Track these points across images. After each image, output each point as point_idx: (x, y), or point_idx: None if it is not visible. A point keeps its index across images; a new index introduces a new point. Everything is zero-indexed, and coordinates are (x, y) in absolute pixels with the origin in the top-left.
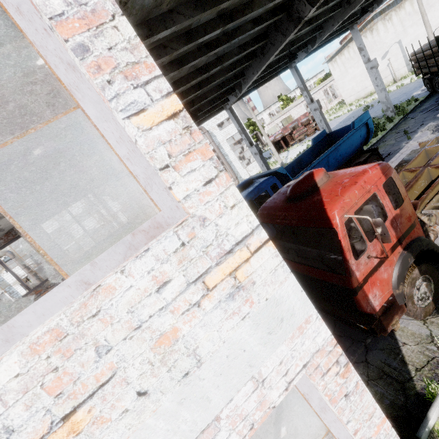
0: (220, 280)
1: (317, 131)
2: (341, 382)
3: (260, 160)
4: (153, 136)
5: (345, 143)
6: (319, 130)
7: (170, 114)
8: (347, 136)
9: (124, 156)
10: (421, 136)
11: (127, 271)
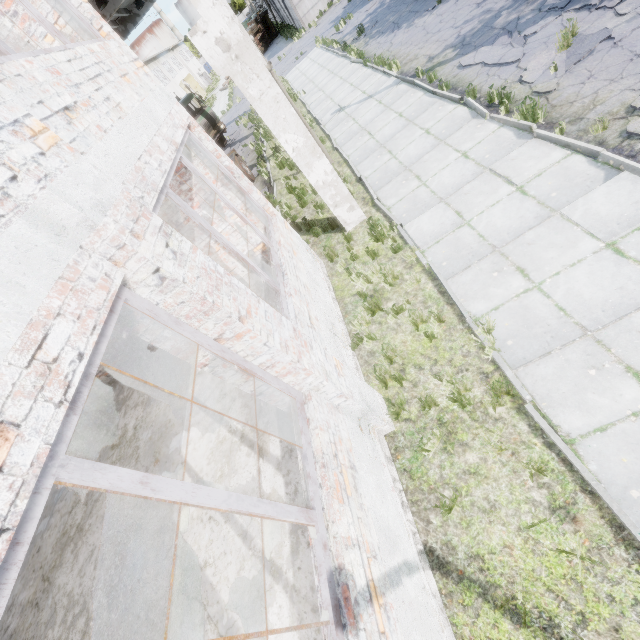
0: (139, 67)
1: None
2: (206, 135)
3: None
4: (86, 5)
5: None
6: None
7: (86, 2)
8: None
9: (76, 11)
10: None
11: (109, 43)
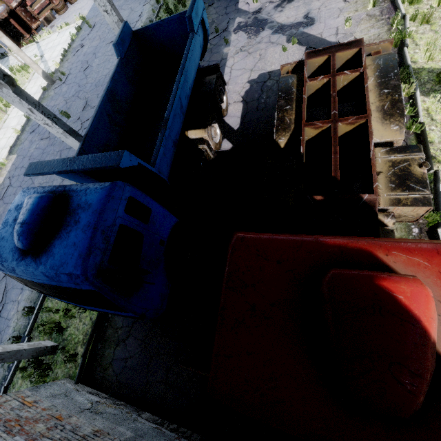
0: None
1: (68, 3)
2: None
3: (18, 100)
4: None
5: (190, 62)
6: (73, 3)
7: None
8: (191, 50)
9: None
10: (239, 40)
11: None
